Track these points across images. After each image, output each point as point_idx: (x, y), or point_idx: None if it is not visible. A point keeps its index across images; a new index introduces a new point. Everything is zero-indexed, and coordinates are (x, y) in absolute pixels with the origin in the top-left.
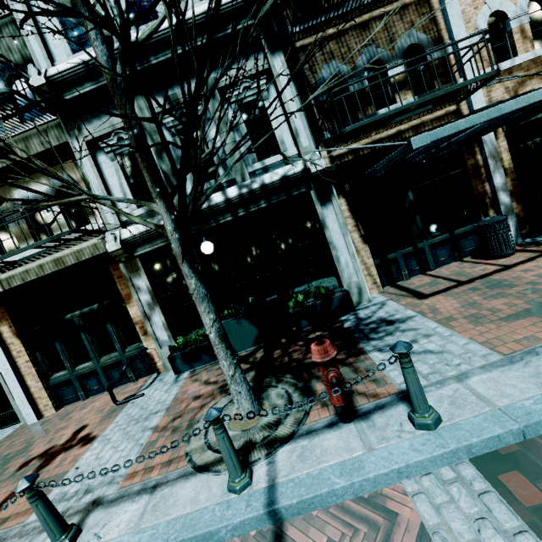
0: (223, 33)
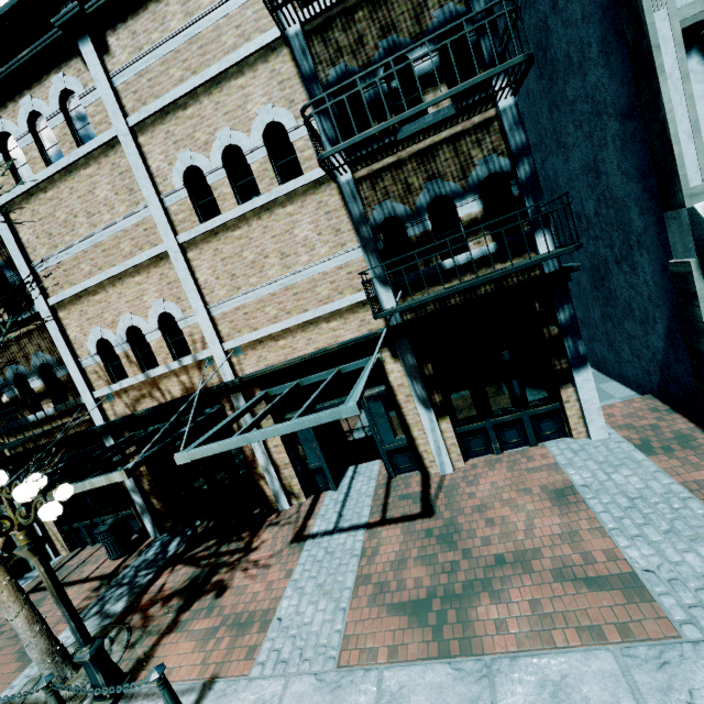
0: None
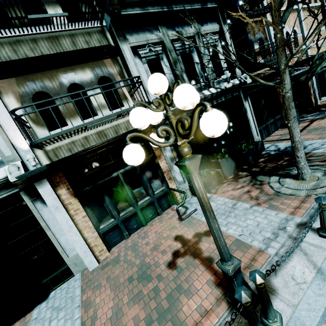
0: (205, 6)
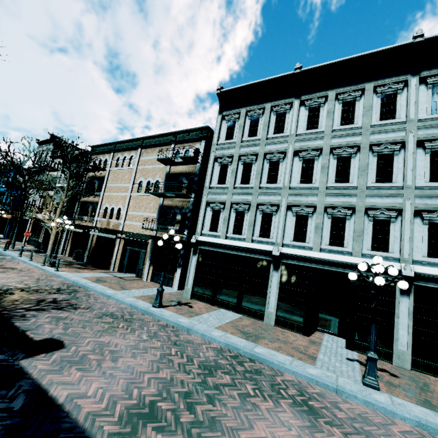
0: None
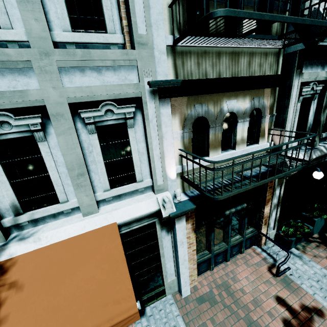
0: None
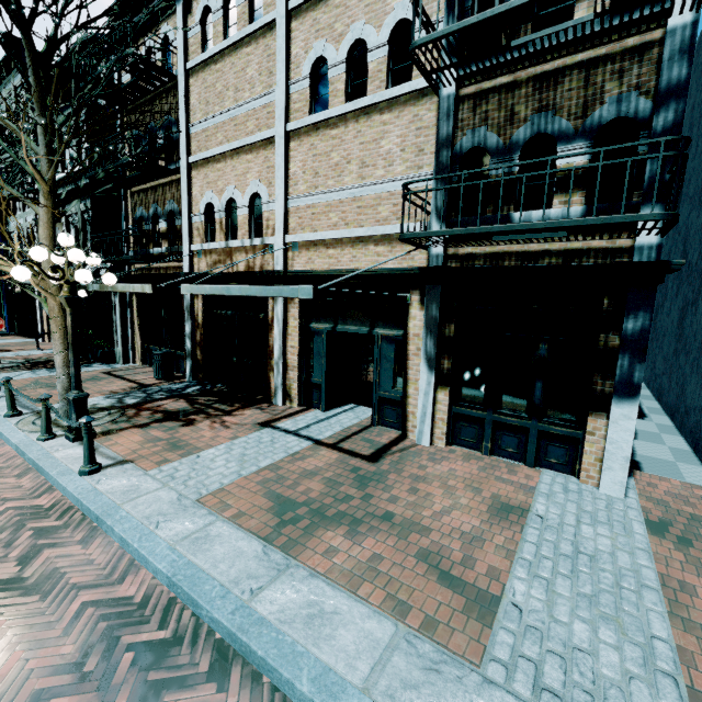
0: None
